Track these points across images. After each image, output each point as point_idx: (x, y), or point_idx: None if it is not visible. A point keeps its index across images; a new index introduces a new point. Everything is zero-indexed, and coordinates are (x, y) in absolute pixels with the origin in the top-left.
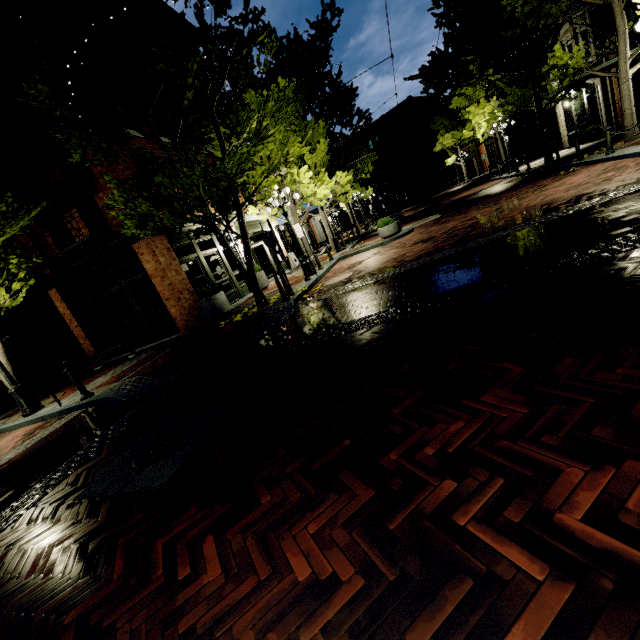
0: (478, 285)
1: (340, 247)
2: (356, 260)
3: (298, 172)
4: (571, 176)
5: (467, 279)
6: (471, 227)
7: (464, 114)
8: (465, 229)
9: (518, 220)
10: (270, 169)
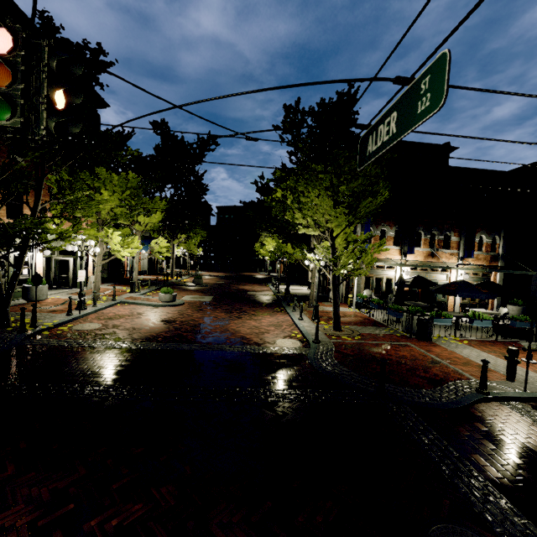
0: (107, 389)
1: (134, 290)
2: (124, 312)
3: (112, 232)
4: (270, 316)
5: (114, 380)
6: (193, 327)
7: (265, 239)
8: (190, 327)
9: (206, 339)
10: (62, 236)
